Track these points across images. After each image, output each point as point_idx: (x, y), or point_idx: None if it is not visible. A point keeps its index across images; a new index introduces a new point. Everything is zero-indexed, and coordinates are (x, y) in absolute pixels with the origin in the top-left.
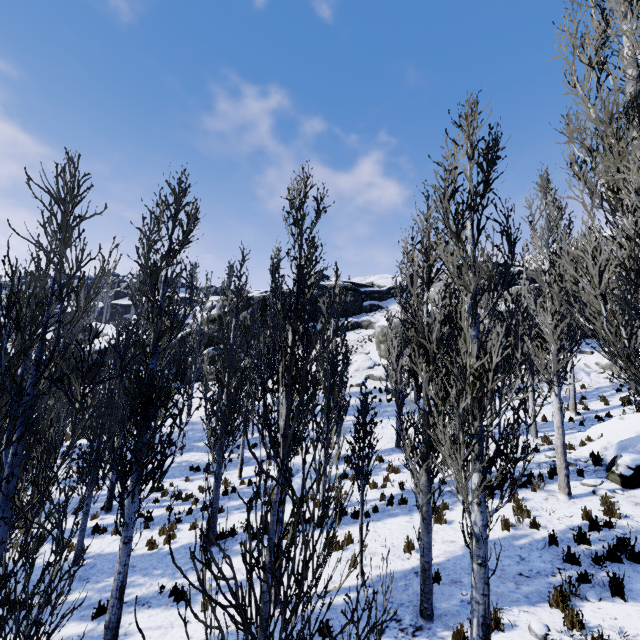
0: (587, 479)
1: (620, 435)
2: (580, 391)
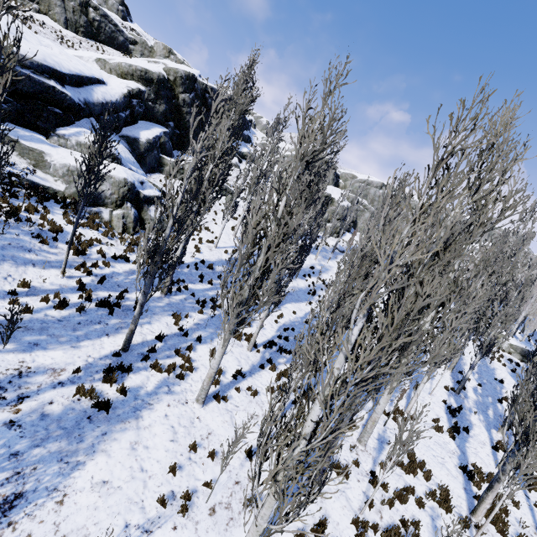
0: None
1: None
2: None
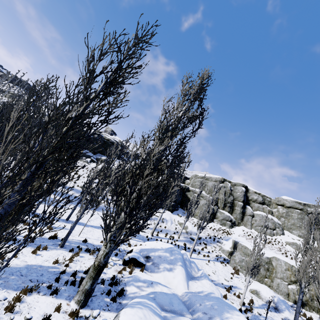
0: (114, 257)
1: (146, 246)
2: (163, 228)
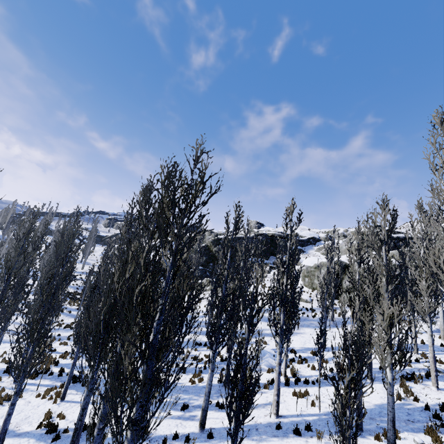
0: None
1: None
2: None
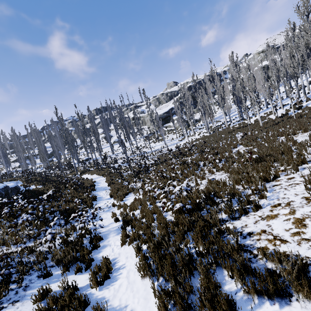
0: None
1: None
2: None
